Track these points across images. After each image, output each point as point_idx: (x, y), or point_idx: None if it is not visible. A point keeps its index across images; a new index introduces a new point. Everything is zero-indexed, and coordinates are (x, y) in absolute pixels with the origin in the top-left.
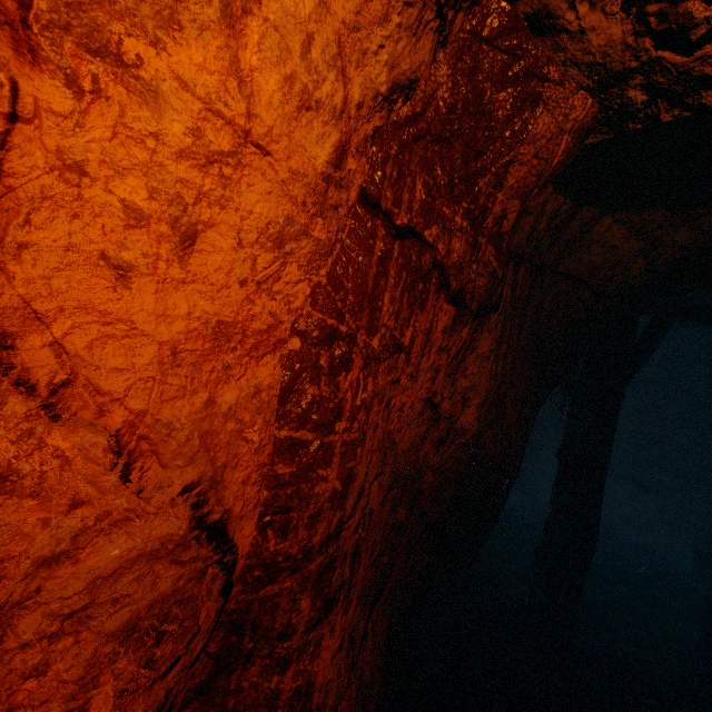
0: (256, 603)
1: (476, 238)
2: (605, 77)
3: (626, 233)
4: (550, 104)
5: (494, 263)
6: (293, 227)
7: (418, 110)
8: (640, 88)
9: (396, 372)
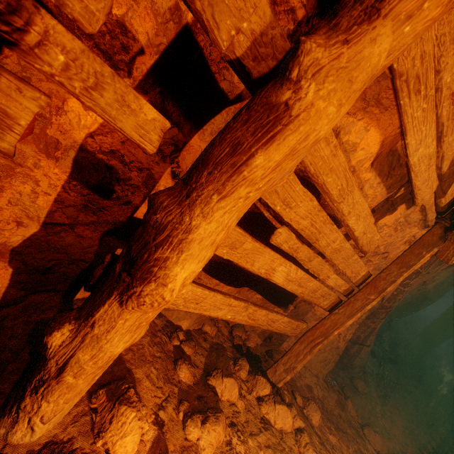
0: (376, 311)
1: None
2: None
3: None
4: None
5: None
6: None
7: None
8: None
9: (423, 277)
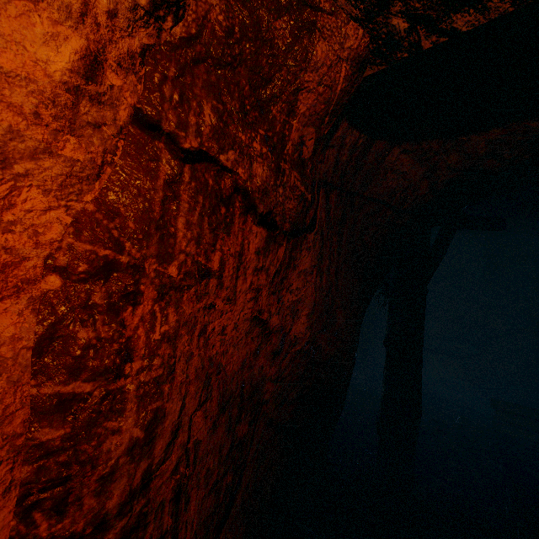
0: None
1: (279, 164)
2: (370, 5)
3: (412, 160)
4: (325, 32)
5: (301, 187)
6: (23, 143)
7: (194, 32)
8: (401, 15)
9: (208, 297)
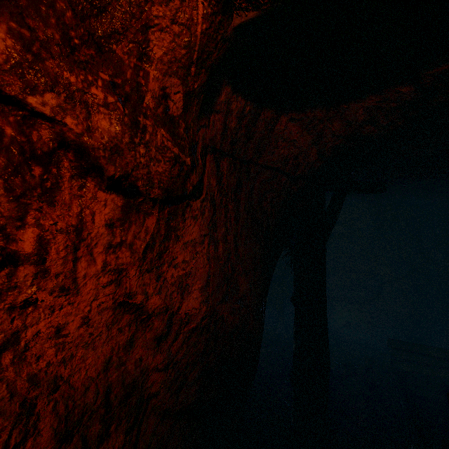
0: None
1: (136, 118)
2: None
3: (300, 128)
4: None
5: (174, 148)
6: None
7: None
8: None
9: (19, 292)
